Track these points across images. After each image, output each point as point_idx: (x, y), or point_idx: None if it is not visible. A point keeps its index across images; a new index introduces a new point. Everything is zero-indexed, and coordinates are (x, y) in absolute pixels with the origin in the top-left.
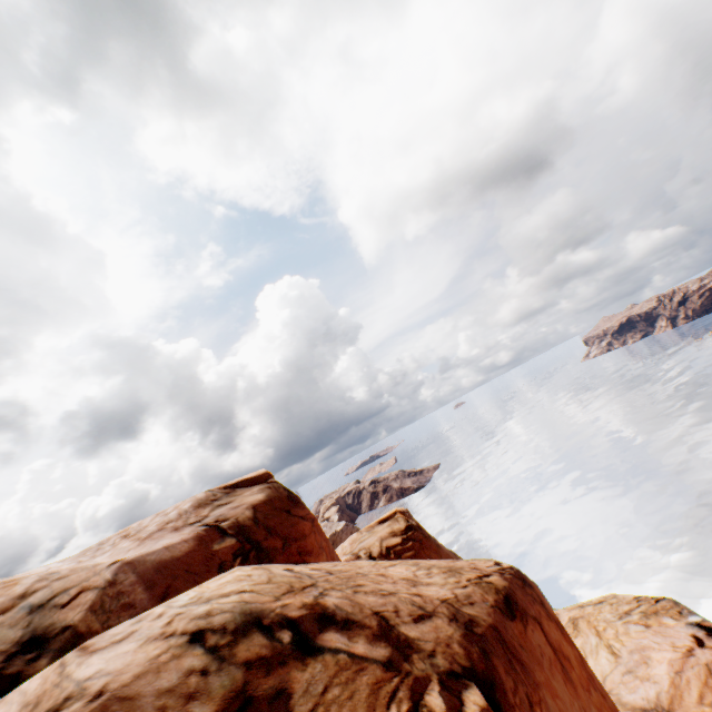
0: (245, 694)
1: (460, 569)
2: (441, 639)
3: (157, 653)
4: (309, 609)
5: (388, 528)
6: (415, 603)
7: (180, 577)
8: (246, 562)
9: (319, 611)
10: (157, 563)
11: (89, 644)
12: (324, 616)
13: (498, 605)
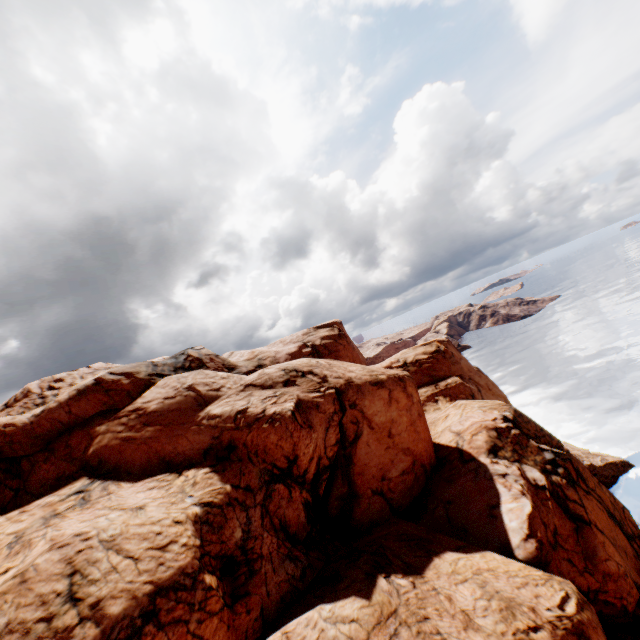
0: (289, 379)
1: (376, 371)
2: (337, 382)
3: (277, 371)
4: (308, 370)
5: (423, 350)
6: (339, 375)
7: (292, 358)
8: (313, 357)
9: (311, 371)
10: (286, 353)
11: (267, 367)
12: (311, 372)
13: (370, 382)
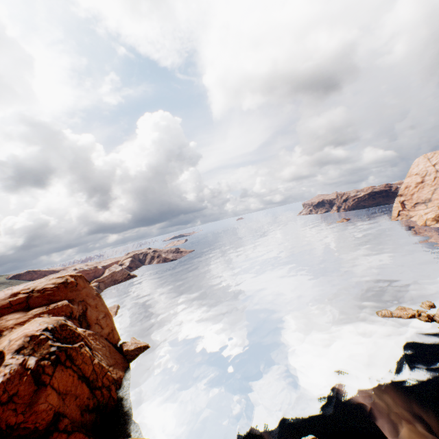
0: None
1: None
2: None
3: None
4: None
5: (55, 281)
6: None
7: None
8: None
9: None
10: None
11: None
12: None
13: None
